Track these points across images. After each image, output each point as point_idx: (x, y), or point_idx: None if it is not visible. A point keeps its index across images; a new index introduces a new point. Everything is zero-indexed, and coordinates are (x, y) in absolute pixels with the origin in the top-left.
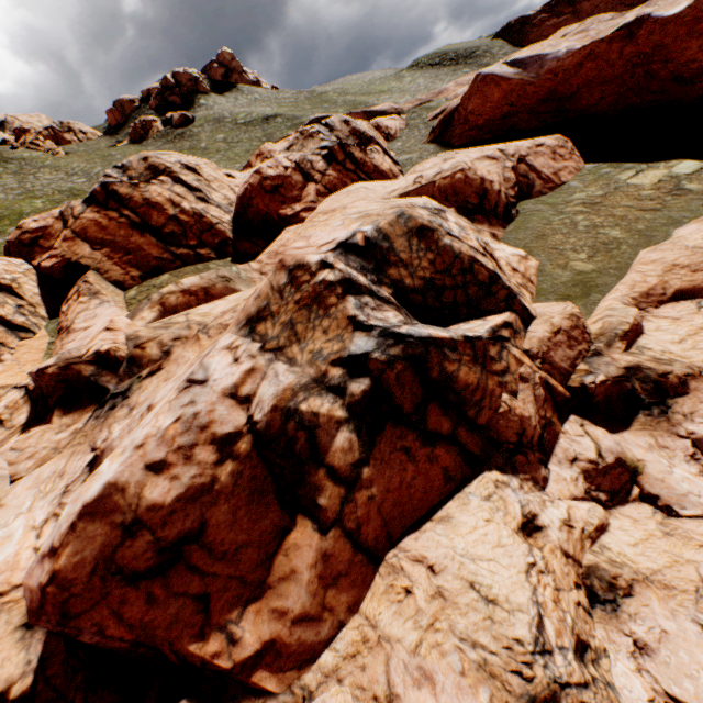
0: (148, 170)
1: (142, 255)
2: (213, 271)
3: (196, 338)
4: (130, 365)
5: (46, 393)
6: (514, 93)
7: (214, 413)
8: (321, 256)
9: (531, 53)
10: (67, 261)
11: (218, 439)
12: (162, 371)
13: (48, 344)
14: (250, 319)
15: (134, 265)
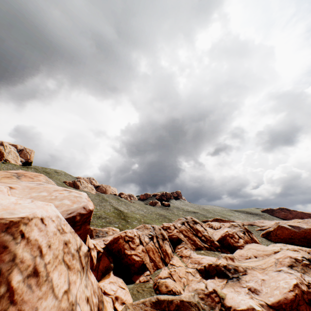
0: (193, 221)
1: (195, 242)
2: (231, 254)
3: (253, 269)
4: (234, 270)
5: (209, 270)
6: (292, 233)
7: (301, 279)
8: (300, 258)
9: (294, 224)
10: (178, 237)
11: (304, 284)
12: (247, 274)
13: (179, 259)
14: (289, 265)
15: (193, 244)
